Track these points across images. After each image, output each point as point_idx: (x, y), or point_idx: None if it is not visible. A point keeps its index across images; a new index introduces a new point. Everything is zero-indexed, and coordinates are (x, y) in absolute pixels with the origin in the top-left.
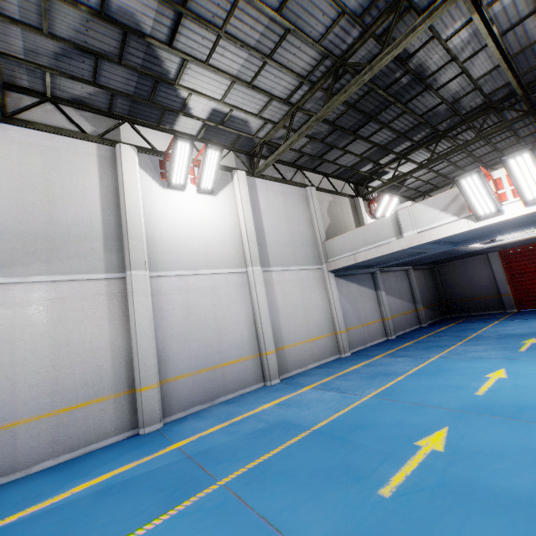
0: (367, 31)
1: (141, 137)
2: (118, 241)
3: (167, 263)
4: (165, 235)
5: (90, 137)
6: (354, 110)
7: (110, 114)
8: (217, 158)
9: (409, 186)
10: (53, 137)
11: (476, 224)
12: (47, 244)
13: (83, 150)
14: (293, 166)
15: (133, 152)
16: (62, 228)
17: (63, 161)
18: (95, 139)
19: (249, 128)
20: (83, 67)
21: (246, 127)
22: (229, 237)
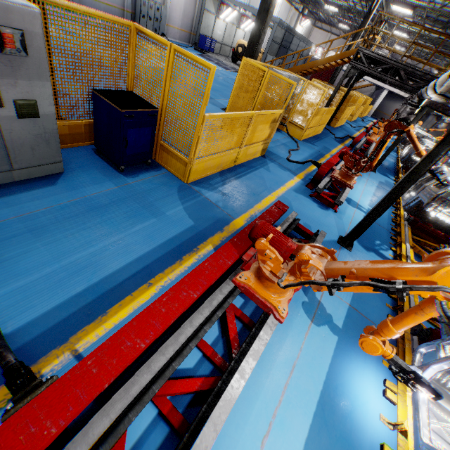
0: (324, 2)
1: None
2: None
3: None
4: None
5: None
6: (316, 2)
7: None
8: None
9: (318, 16)
10: None
11: (310, 54)
12: None
13: None
14: None
15: None
16: None
17: None
18: None
19: None
20: None
21: None
22: None
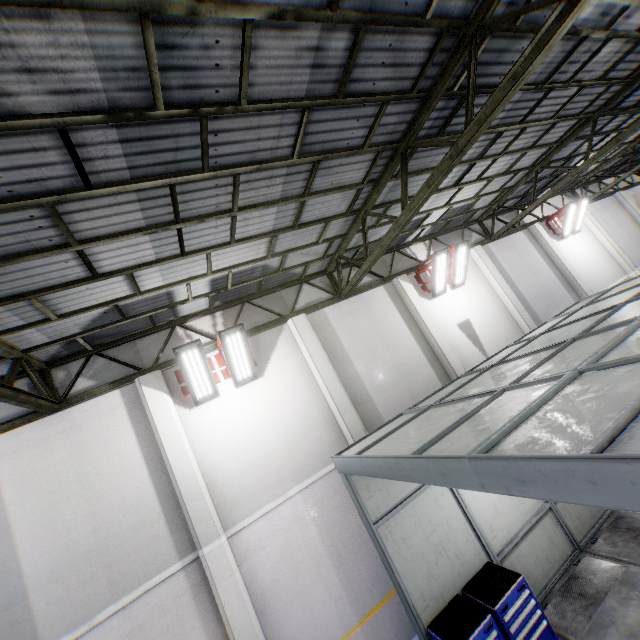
0: None
1: (528, 215)
2: (568, 284)
3: (592, 288)
4: (579, 271)
5: (517, 229)
6: None
7: (512, 209)
8: (584, 205)
9: None
10: (509, 238)
11: None
12: (549, 298)
13: (521, 238)
14: (595, 182)
15: (540, 226)
16: (547, 287)
17: (521, 249)
18: (519, 228)
19: (585, 172)
20: (525, 189)
21: (583, 173)
22: (603, 257)
